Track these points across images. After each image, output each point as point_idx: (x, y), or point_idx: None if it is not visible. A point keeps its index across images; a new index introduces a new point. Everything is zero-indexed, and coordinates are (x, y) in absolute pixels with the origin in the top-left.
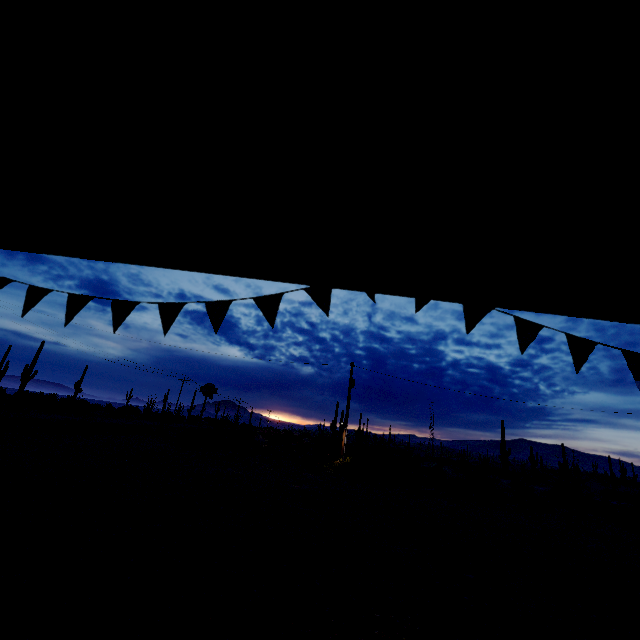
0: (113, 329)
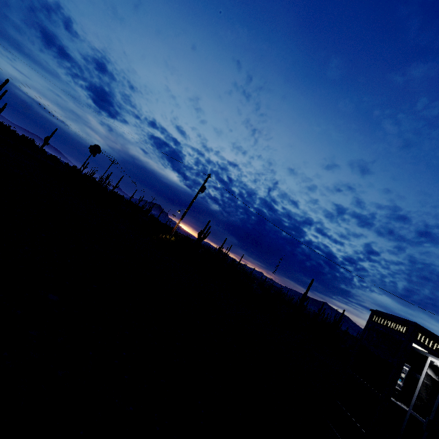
0: None
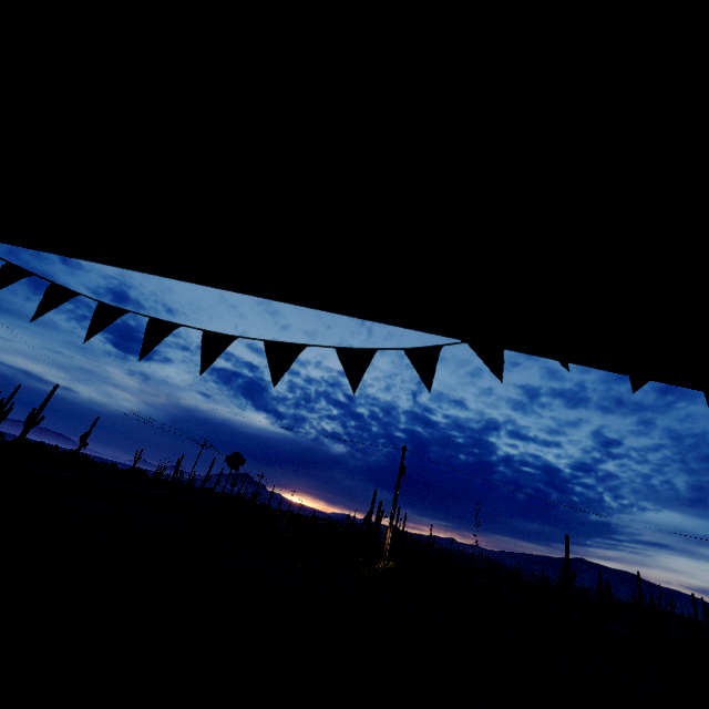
0: (204, 370)
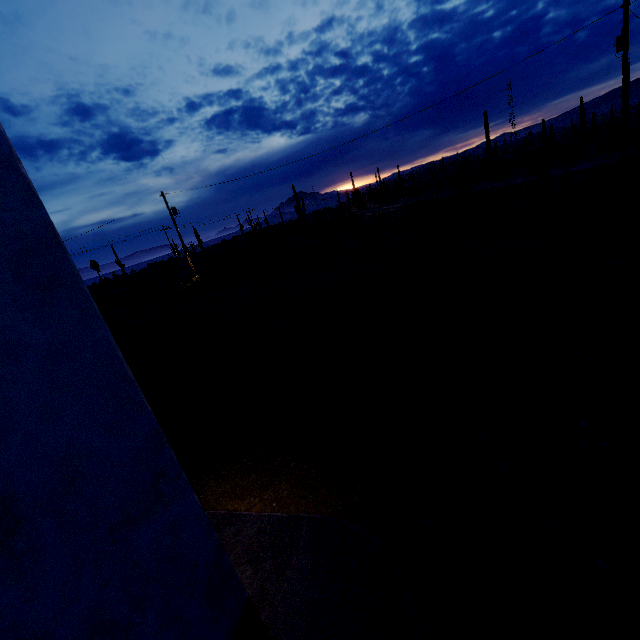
0: None
